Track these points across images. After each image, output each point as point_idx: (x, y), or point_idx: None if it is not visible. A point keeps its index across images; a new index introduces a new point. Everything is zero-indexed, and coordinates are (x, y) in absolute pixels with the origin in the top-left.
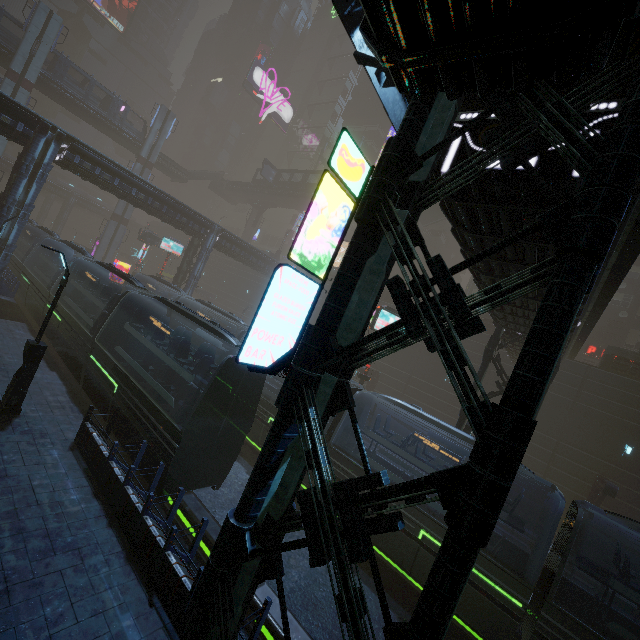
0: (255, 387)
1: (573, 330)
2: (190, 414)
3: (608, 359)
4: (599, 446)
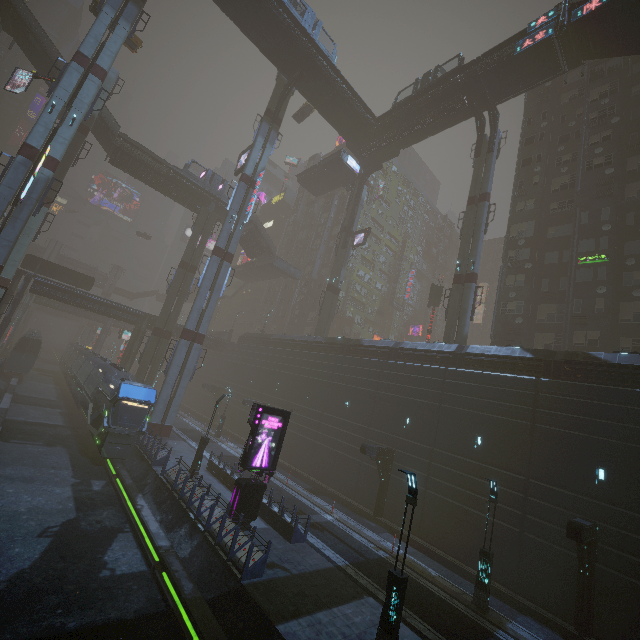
0: (37, 346)
1: (134, 319)
2: (13, 350)
3: (239, 338)
4: (229, 376)
